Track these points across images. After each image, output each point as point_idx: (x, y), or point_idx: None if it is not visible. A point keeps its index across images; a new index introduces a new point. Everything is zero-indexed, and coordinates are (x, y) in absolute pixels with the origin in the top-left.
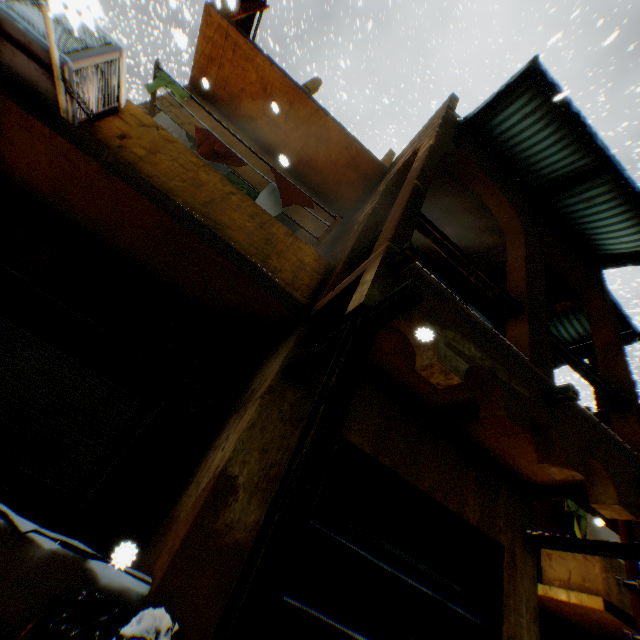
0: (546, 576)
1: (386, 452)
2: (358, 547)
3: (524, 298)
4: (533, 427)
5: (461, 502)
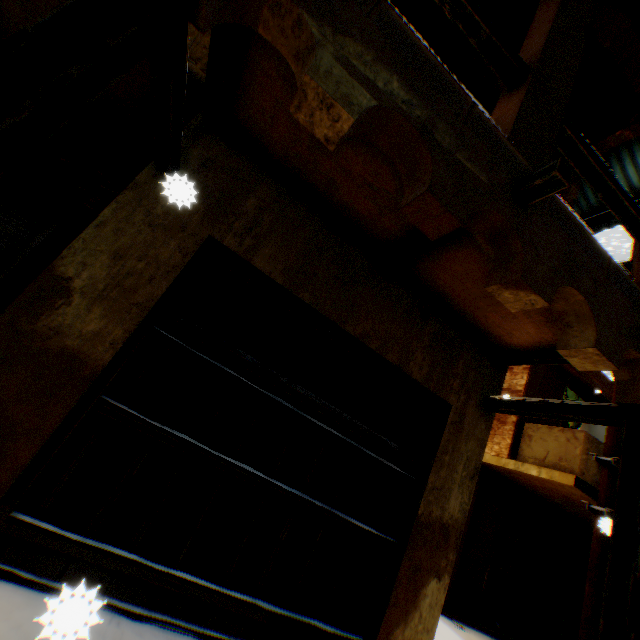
0: (522, 455)
1: (307, 287)
2: (252, 382)
3: (534, 60)
4: (490, 236)
5: (405, 356)
